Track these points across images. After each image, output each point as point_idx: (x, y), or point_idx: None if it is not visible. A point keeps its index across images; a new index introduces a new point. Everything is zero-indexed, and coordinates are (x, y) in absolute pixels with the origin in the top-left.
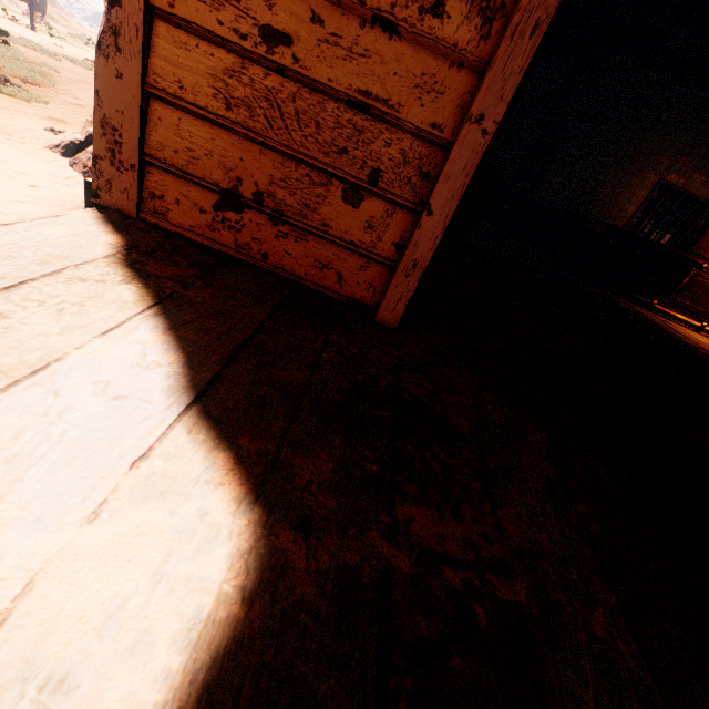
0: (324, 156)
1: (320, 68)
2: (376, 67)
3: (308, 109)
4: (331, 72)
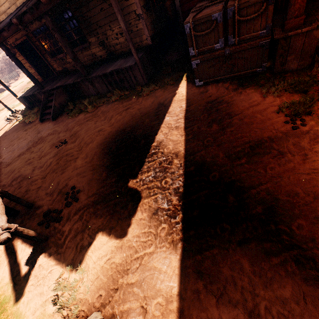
0: (36, 75)
1: (33, 72)
2: (33, 71)
3: (34, 74)
4: (33, 72)
